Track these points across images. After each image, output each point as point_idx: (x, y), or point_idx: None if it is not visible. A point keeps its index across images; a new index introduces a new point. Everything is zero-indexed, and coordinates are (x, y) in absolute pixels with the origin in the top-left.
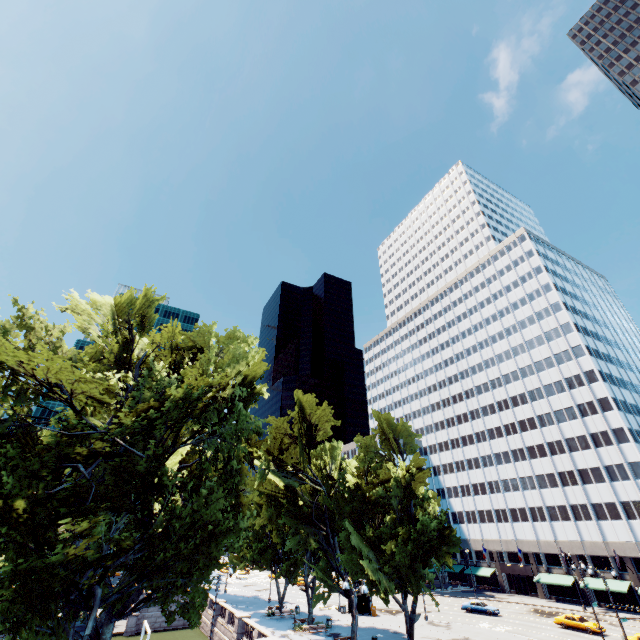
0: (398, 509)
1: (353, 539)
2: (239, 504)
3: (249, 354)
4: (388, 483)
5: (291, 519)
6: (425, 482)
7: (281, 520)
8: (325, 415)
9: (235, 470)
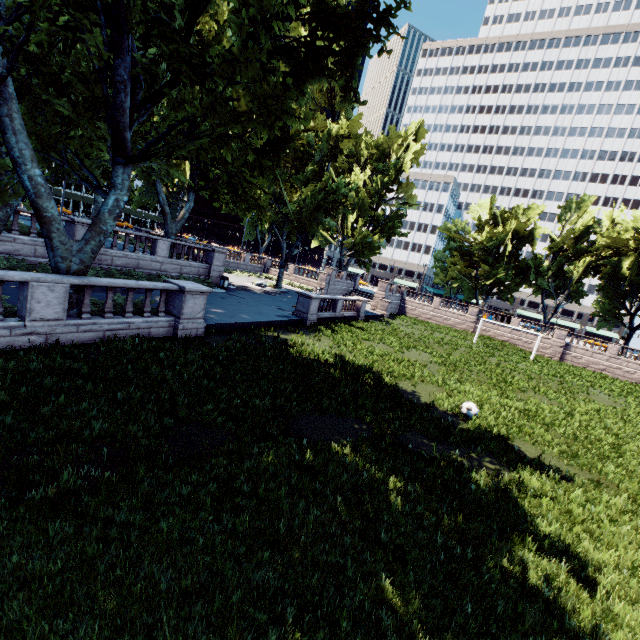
0: None
1: None
2: None
3: None
4: None
5: None
6: None
7: None
8: None
9: None
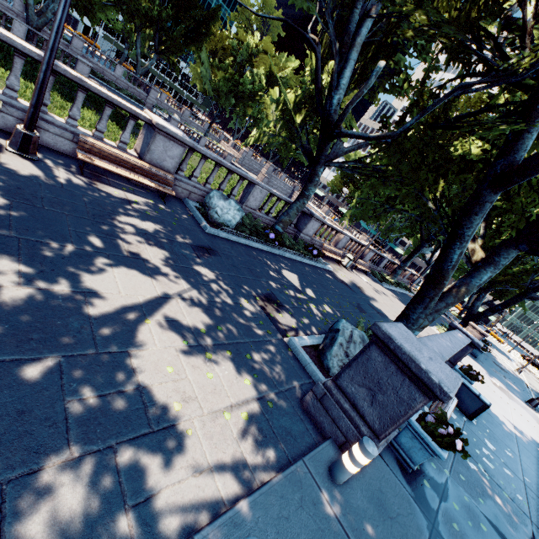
0: None
1: None
2: None
3: None
4: None
5: None
6: None
7: None
8: None
9: None
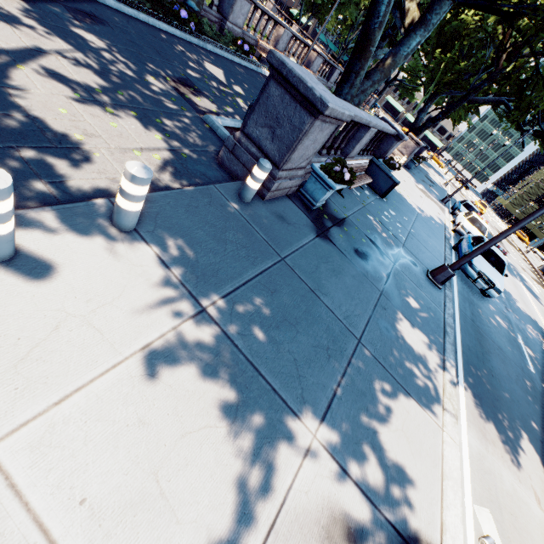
0: None
1: None
2: None
3: None
4: None
5: None
6: None
7: None
8: None
9: None
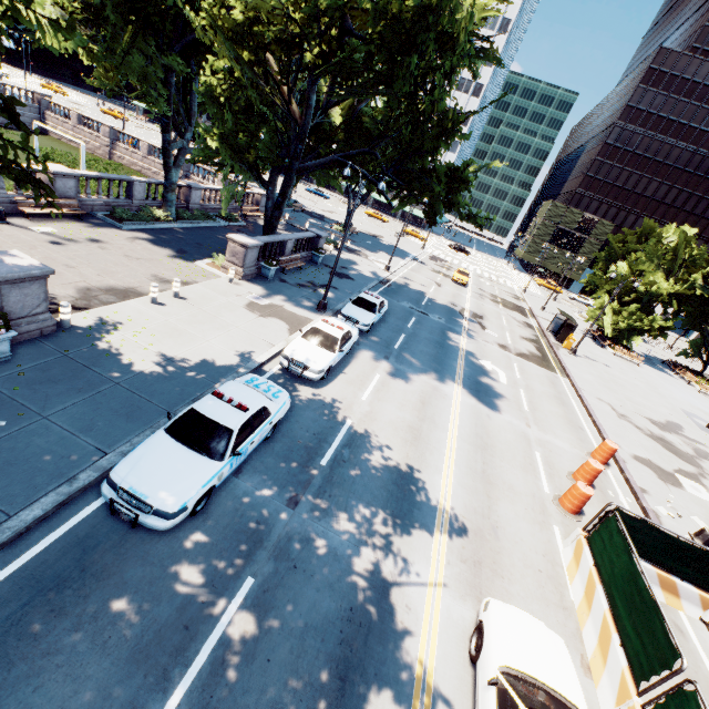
0: None
1: None
2: None
3: None
4: None
5: None
6: None
7: None
8: None
9: None
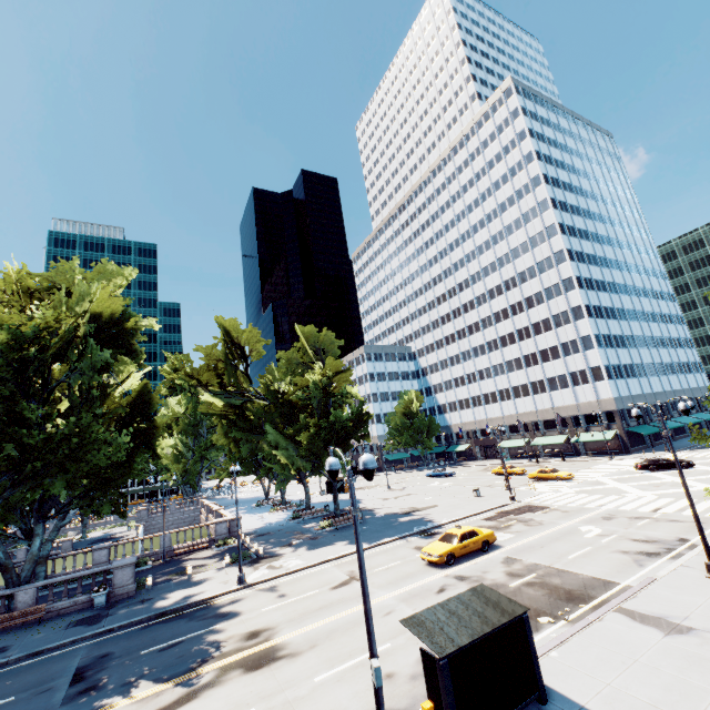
0: (318, 408)
1: (272, 437)
2: (153, 425)
3: (92, 288)
4: (309, 388)
5: (242, 432)
6: (349, 382)
7: (232, 434)
8: (254, 336)
9: (95, 397)
